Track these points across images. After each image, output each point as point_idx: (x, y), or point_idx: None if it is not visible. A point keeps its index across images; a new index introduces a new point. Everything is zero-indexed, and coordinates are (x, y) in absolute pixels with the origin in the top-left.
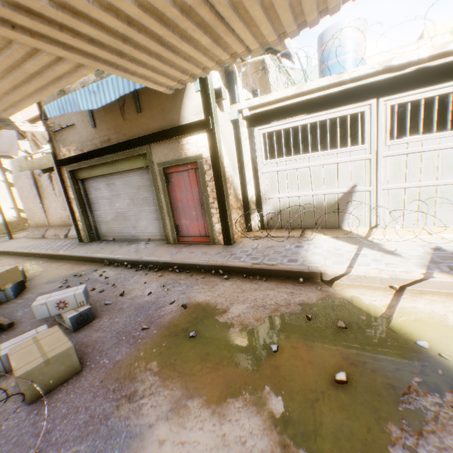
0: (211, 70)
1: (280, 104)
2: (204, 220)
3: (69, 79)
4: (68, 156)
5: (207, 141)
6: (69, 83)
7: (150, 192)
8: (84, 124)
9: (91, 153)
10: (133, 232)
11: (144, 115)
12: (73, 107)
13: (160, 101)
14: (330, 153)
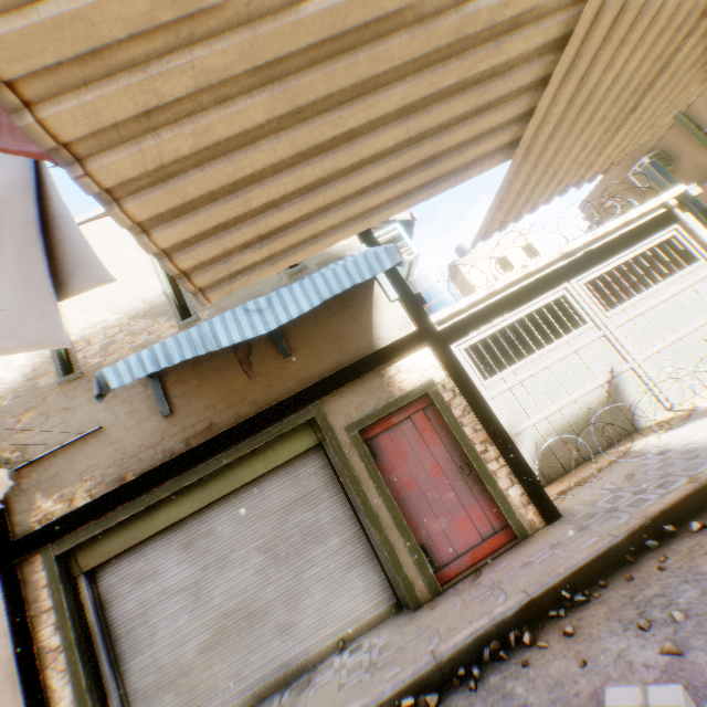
0: (526, 212)
1: (473, 310)
2: (478, 497)
3: (442, 184)
4: (59, 514)
5: (434, 356)
6: (430, 194)
7: (321, 504)
8: (134, 418)
9: (156, 474)
10: (283, 650)
11: (297, 356)
12: (199, 348)
13: (328, 329)
14: (560, 343)
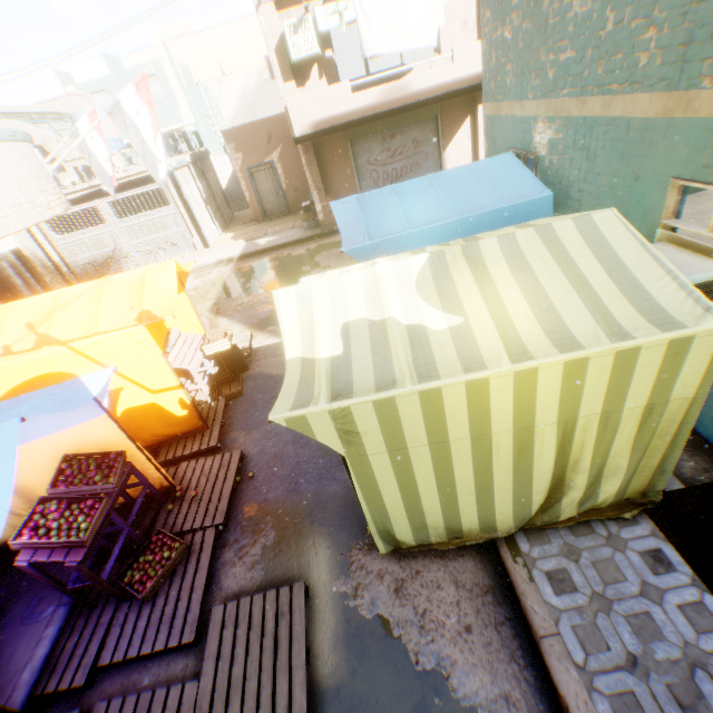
0: None
1: None
2: None
3: None
4: None
5: None
6: None
7: None
8: None
9: None
10: None
11: None
12: None
13: None
14: (94, 229)
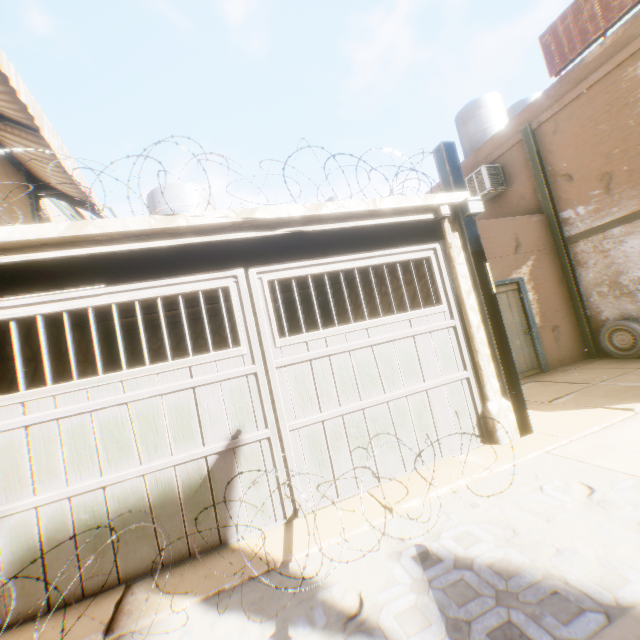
0: None
1: (28, 255)
2: None
3: None
4: None
5: None
6: None
7: None
8: None
9: None
10: None
11: None
12: None
13: None
14: (175, 366)
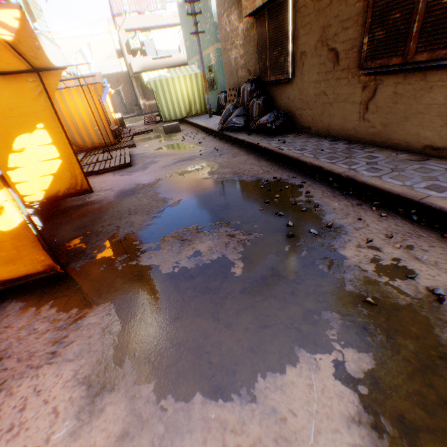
0: None
1: None
2: None
3: None
4: None
5: None
6: None
7: None
8: None
9: None
10: None
11: None
12: None
13: None
14: None
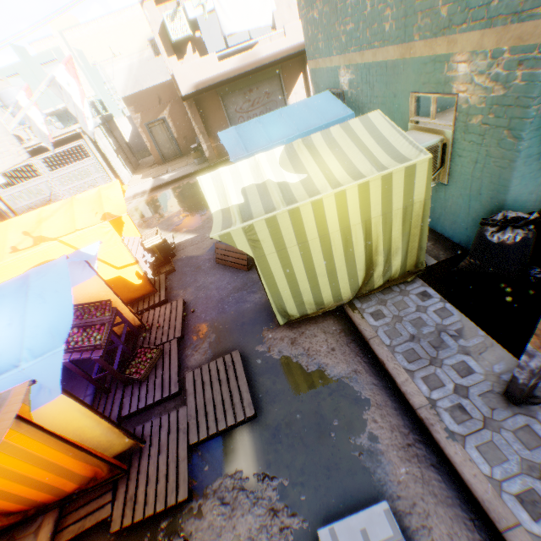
0: None
1: None
2: None
3: None
4: None
5: None
6: None
7: None
8: None
9: None
10: None
11: None
12: None
13: None
14: (32, 181)
